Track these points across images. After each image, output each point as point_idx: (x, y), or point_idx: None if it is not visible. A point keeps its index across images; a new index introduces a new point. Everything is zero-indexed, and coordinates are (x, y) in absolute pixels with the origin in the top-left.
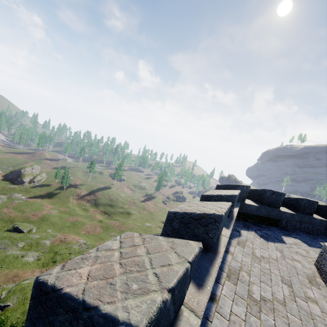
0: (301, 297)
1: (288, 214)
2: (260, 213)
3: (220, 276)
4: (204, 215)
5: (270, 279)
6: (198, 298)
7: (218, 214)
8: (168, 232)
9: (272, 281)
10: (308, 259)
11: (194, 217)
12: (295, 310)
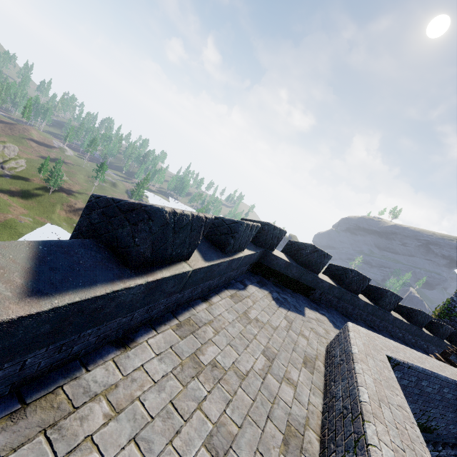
0: (277, 375)
1: (327, 285)
2: (289, 273)
3: (165, 322)
4: (137, 205)
5: (246, 346)
6: (4, 306)
7: (158, 207)
8: (82, 228)
9: (247, 349)
10: (322, 339)
11: (123, 207)
12: (254, 387)
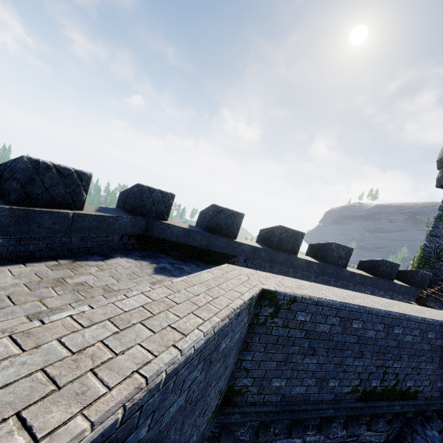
0: None
1: (248, 248)
2: (192, 242)
3: None
4: None
5: None
6: None
7: None
8: None
9: None
10: None
11: None
12: None
